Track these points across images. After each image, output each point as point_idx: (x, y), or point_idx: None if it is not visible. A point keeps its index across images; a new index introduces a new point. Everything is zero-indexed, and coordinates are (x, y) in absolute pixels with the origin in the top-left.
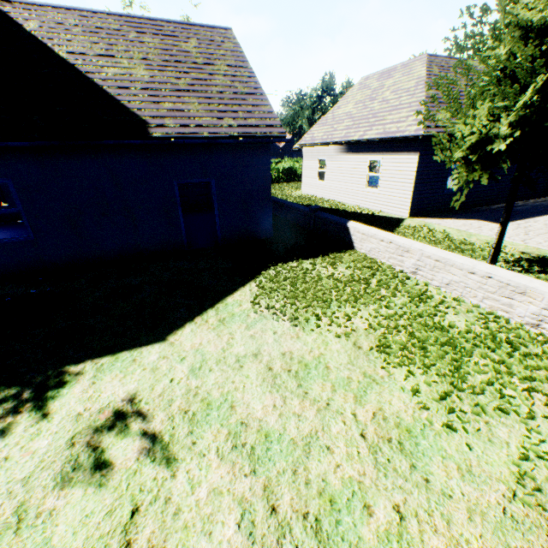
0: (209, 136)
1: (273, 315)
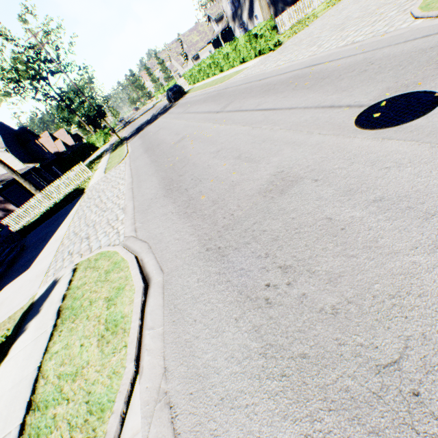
0: None
1: None
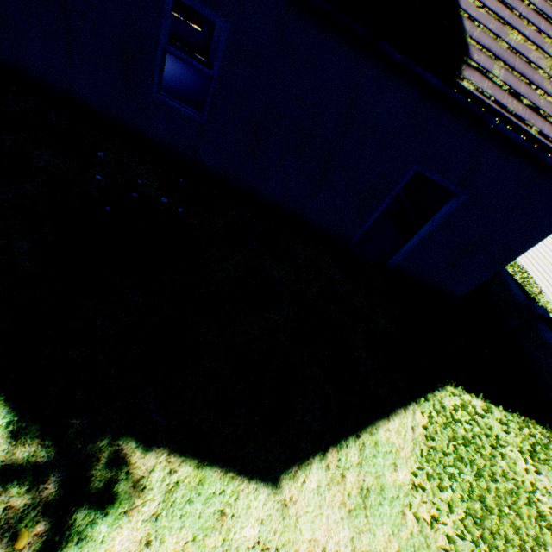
0: (535, 137)
1: (440, 550)
